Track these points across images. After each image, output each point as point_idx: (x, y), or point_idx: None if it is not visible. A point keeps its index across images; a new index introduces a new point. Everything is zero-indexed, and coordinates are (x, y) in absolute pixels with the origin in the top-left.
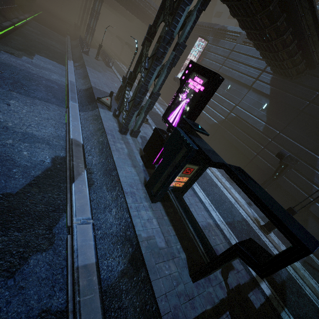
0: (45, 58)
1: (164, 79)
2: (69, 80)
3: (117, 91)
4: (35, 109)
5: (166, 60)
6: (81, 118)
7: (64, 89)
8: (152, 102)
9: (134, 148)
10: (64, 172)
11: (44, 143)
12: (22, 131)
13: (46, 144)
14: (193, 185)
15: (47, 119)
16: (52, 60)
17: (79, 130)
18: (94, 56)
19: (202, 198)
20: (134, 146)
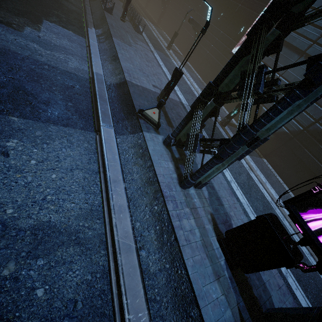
0: (56, 25)
1: (291, 118)
2: (95, 72)
3: (163, 91)
4: (50, 152)
5: (213, 22)
6: (119, 152)
7: (87, 88)
8: (248, 150)
9: (205, 220)
10: (110, 318)
11: (71, 243)
12: (32, 224)
13: (74, 245)
14: (286, 276)
15: (70, 170)
16: (66, 27)
17: (123, 201)
18: (118, 13)
19: (304, 305)
20: (203, 214)
